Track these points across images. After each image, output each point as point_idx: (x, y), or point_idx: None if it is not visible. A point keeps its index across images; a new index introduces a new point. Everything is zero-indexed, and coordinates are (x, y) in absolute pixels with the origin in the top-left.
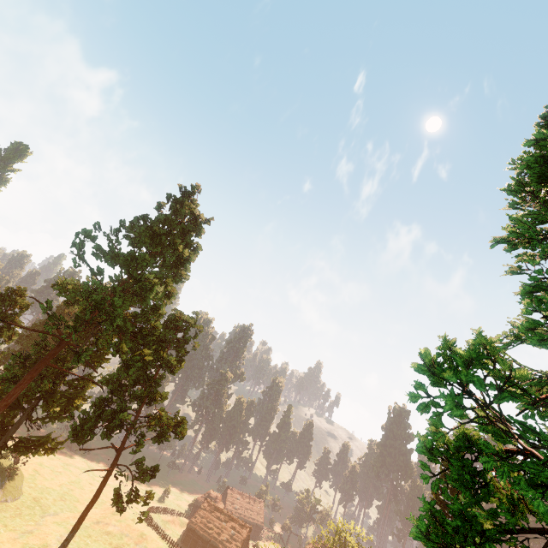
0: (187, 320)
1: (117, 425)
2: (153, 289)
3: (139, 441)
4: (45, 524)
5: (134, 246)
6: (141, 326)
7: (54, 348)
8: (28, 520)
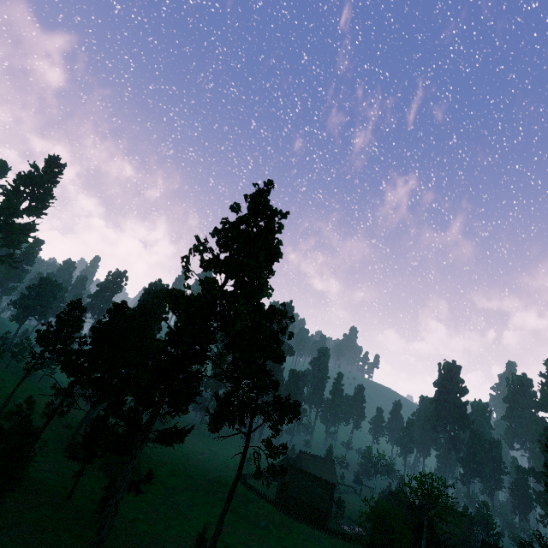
0: (281, 313)
1: (253, 414)
2: (262, 292)
3: (273, 426)
4: (171, 496)
5: (229, 251)
6: (246, 325)
7: (182, 355)
8: (157, 494)
